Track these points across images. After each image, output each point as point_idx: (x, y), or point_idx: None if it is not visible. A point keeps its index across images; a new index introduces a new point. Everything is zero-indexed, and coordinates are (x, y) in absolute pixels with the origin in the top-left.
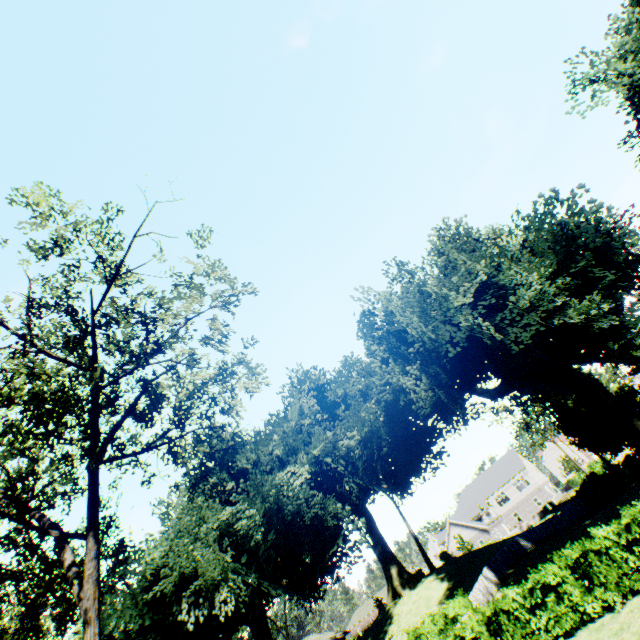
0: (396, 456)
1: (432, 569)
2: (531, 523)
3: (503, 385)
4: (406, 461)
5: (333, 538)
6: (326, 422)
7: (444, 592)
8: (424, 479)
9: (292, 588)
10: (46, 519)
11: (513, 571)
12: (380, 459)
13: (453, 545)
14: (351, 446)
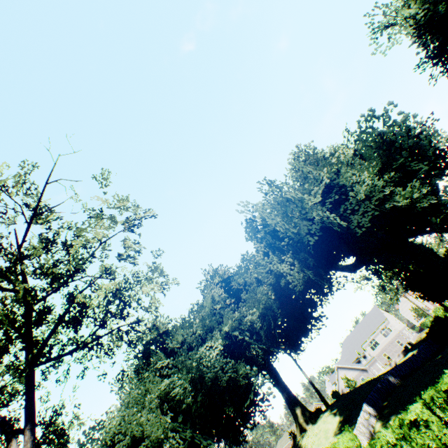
0: (288, 323)
1: (327, 406)
2: (397, 360)
3: (357, 260)
4: (296, 326)
5: (246, 393)
6: (234, 304)
7: (337, 425)
8: (311, 338)
9: (219, 437)
10: None
11: (387, 404)
12: (276, 327)
13: (342, 384)
14: (254, 320)
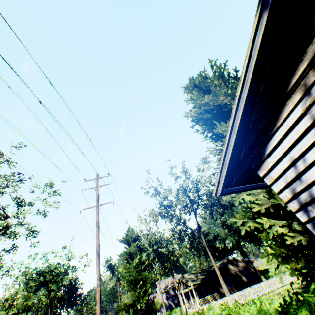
0: None
1: None
2: None
3: None
4: None
5: None
6: None
7: None
8: None
9: (250, 242)
10: (188, 226)
11: None
12: None
13: None
14: None
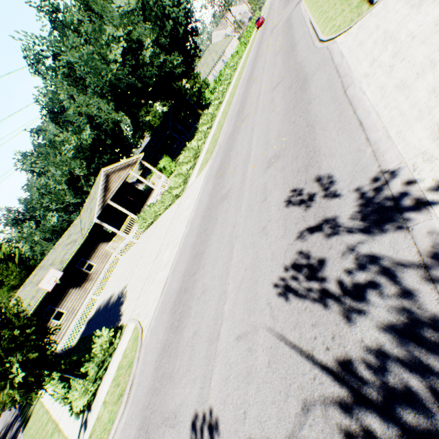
0: None
1: None
2: None
3: None
4: None
5: None
6: None
7: None
8: None
9: None
10: None
11: None
12: None
13: None
14: None
